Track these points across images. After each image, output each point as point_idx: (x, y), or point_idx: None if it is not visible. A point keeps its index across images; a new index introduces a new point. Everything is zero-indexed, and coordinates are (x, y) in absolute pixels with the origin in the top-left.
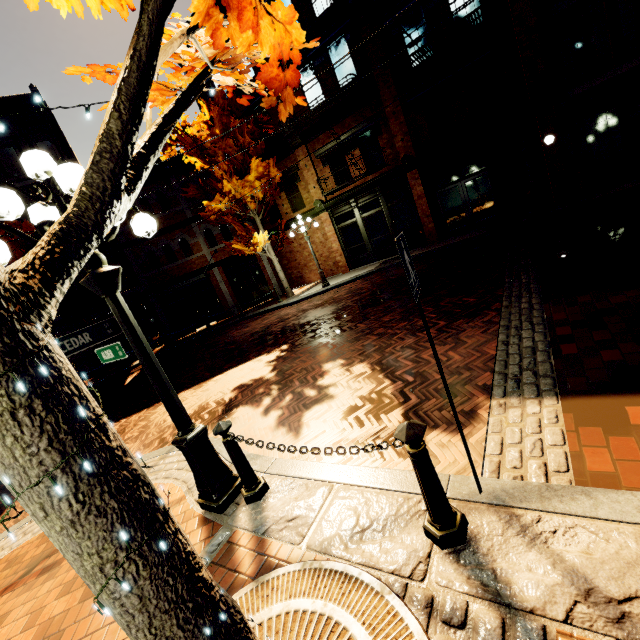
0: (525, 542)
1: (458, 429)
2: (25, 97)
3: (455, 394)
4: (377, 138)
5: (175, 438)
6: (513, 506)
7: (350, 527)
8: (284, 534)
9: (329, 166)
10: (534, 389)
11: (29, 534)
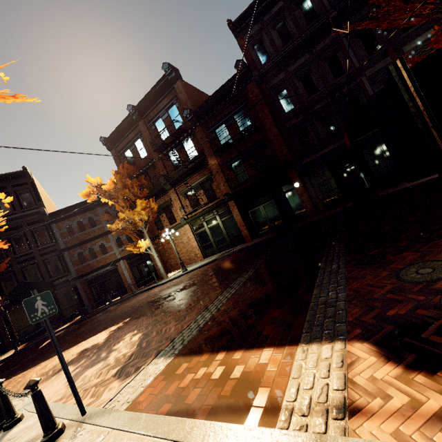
0: (69, 440)
1: (67, 381)
2: (19, 172)
3: (147, 356)
4: (211, 184)
5: None
6: (85, 422)
7: (26, 440)
8: None
9: (188, 199)
10: (172, 352)
11: None
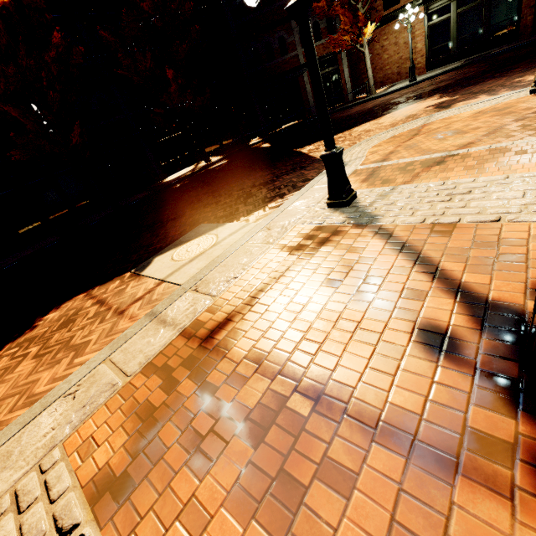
0: None
1: None
2: None
3: None
4: None
5: None
6: None
7: None
8: None
9: None
10: None
11: (375, 143)
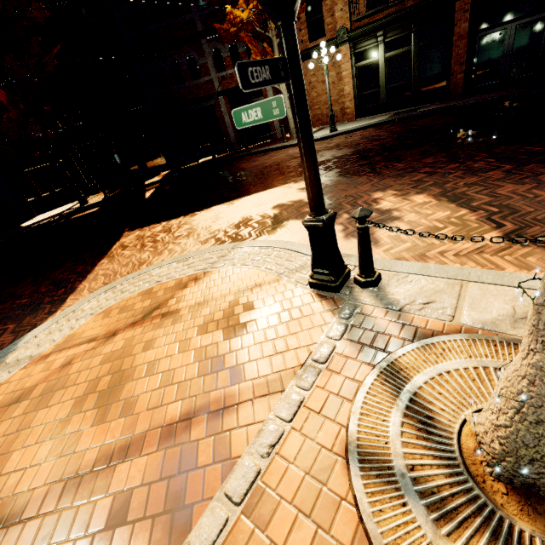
0: None
1: None
2: None
3: None
4: None
5: (308, 218)
6: None
7: (508, 314)
8: (426, 313)
9: None
10: None
11: (126, 292)
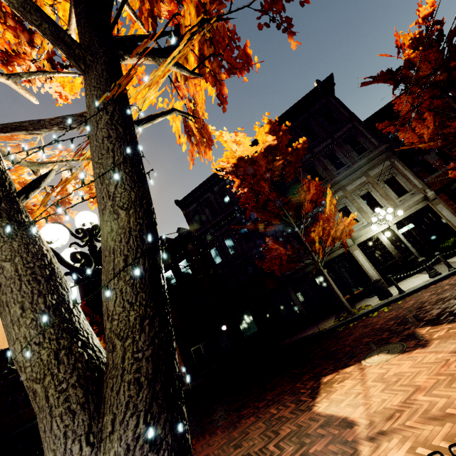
0: None
1: None
2: None
3: None
4: None
5: None
6: None
7: None
8: None
9: None
10: None
11: None
